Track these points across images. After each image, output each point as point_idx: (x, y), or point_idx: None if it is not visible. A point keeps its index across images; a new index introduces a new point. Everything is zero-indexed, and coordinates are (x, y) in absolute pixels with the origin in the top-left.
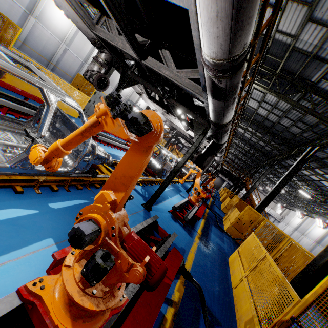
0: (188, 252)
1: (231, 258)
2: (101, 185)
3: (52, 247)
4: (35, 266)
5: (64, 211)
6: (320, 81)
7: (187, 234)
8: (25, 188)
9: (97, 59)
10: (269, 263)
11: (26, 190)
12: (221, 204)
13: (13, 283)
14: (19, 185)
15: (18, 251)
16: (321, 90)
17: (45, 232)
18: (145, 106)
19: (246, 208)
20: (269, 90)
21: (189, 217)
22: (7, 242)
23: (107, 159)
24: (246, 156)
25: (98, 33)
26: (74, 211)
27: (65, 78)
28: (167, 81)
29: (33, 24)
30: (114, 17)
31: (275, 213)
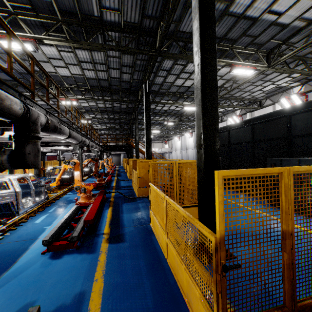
0: (91, 287)
1: (151, 221)
2: None
3: None
4: None
5: None
6: (102, 14)
7: (85, 256)
8: None
9: None
10: (172, 206)
11: None
12: (127, 175)
13: None
14: None
15: None
16: (111, 24)
17: None
18: None
19: (138, 165)
20: (67, 41)
21: (77, 231)
22: None
23: None
24: (116, 123)
25: None
26: None
27: None
28: None
29: None
30: None
31: (166, 149)
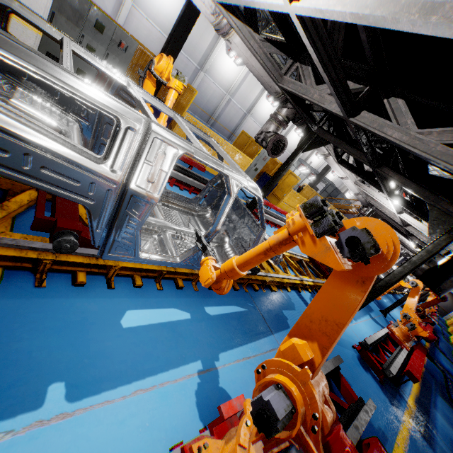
0: (393, 442)
1: None
2: (259, 285)
3: (207, 374)
4: (190, 398)
5: (220, 321)
6: None
7: (387, 401)
8: (184, 282)
9: (276, 117)
10: None
11: (185, 285)
12: (451, 349)
13: (169, 416)
14: (180, 278)
15: (176, 371)
16: None
17: (201, 349)
18: (319, 164)
19: None
20: None
21: (393, 369)
22: (167, 354)
23: (277, 257)
24: None
25: (285, 85)
26: (229, 323)
27: (224, 134)
28: (383, 141)
29: (202, 78)
30: (324, 67)
31: None
